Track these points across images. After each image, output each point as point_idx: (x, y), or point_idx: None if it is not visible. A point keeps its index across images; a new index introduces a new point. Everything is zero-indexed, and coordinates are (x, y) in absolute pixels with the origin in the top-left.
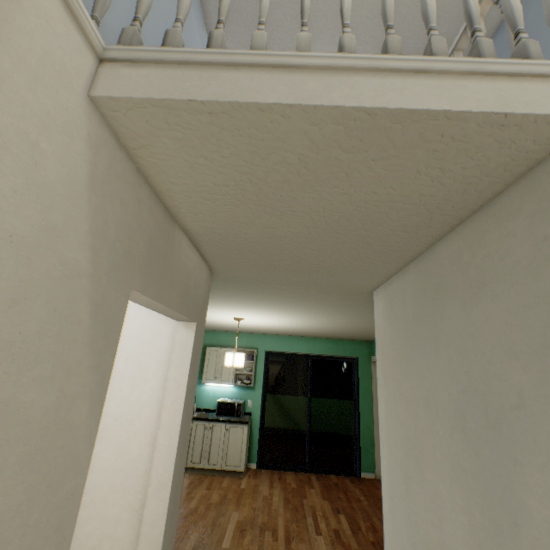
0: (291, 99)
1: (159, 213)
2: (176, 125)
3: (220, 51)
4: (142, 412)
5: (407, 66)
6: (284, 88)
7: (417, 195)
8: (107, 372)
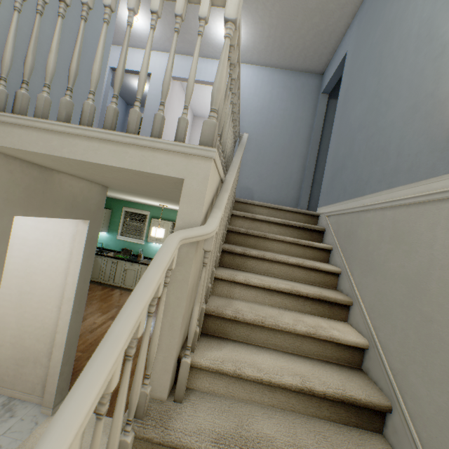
0: (45, 150)
1: (33, 171)
2: (4, 149)
3: (13, 116)
4: (63, 264)
5: (102, 137)
6: (42, 143)
7: (157, 183)
8: (4, 254)
